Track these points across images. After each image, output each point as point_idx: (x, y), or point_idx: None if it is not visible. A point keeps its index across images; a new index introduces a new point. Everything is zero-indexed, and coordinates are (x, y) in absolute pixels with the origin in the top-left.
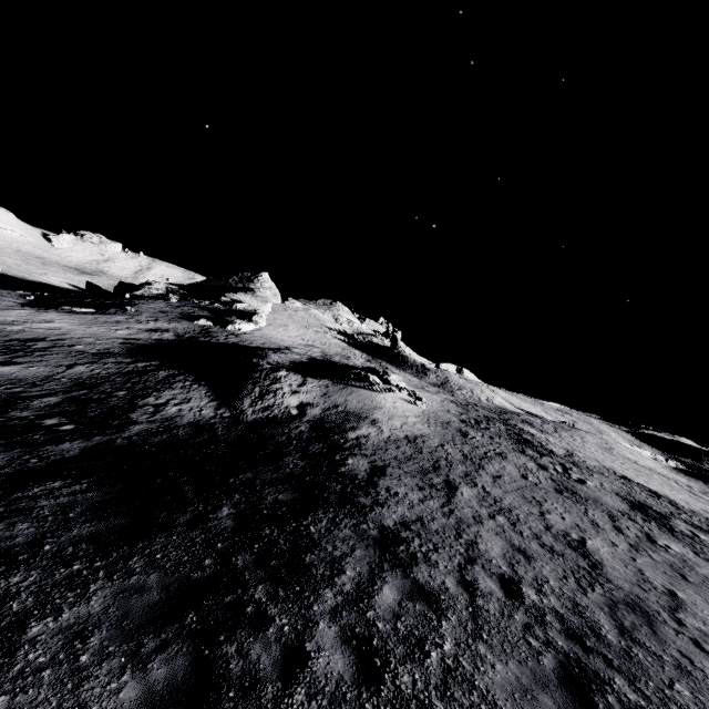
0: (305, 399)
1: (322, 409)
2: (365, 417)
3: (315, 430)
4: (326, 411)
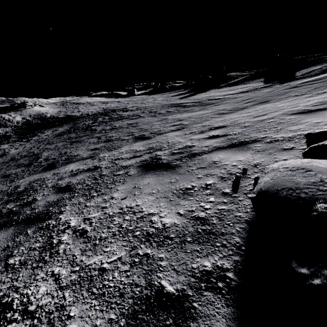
0: (20, 117)
1: (29, 117)
2: (42, 113)
3: (40, 119)
4: (31, 117)
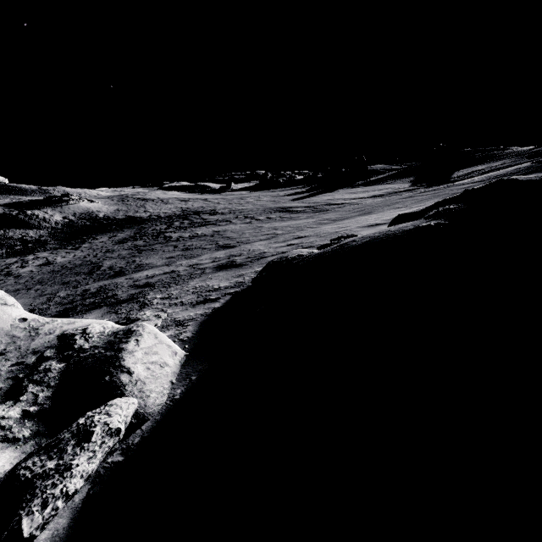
0: (60, 216)
1: (73, 216)
2: (92, 212)
3: (89, 220)
4: (75, 216)
